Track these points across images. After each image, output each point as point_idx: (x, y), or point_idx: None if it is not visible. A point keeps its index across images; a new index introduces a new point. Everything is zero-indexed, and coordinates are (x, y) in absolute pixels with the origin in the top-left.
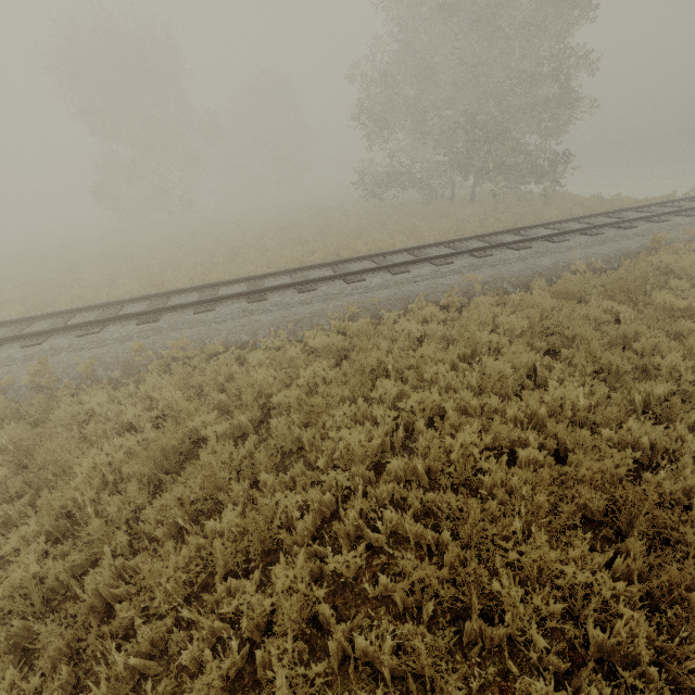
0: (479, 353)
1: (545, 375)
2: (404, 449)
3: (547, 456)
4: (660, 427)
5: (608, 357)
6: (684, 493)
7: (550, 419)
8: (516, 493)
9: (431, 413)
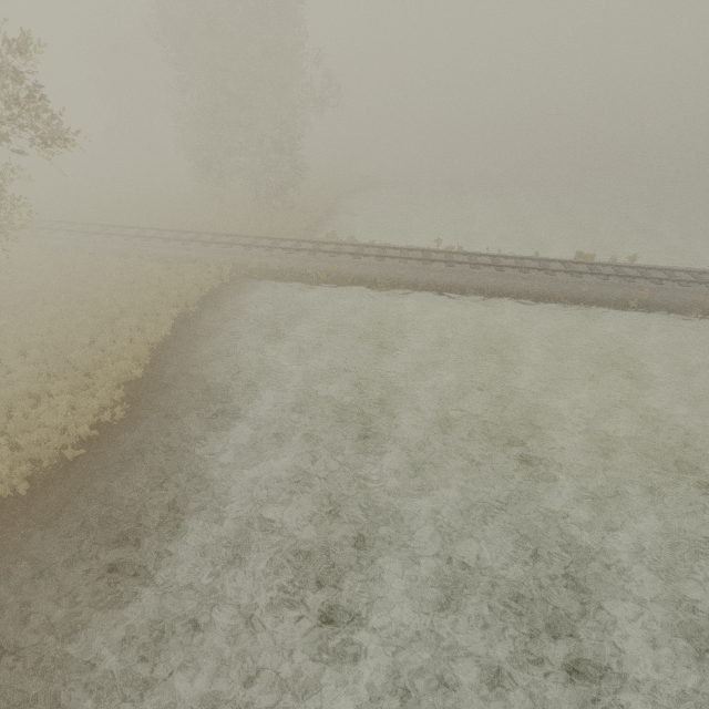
0: None
1: None
2: None
3: None
4: None
5: None
6: None
7: None
8: None
9: None
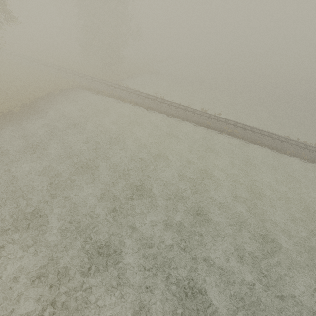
0: None
1: None
2: None
3: None
4: None
5: None
6: None
7: None
8: None
9: None
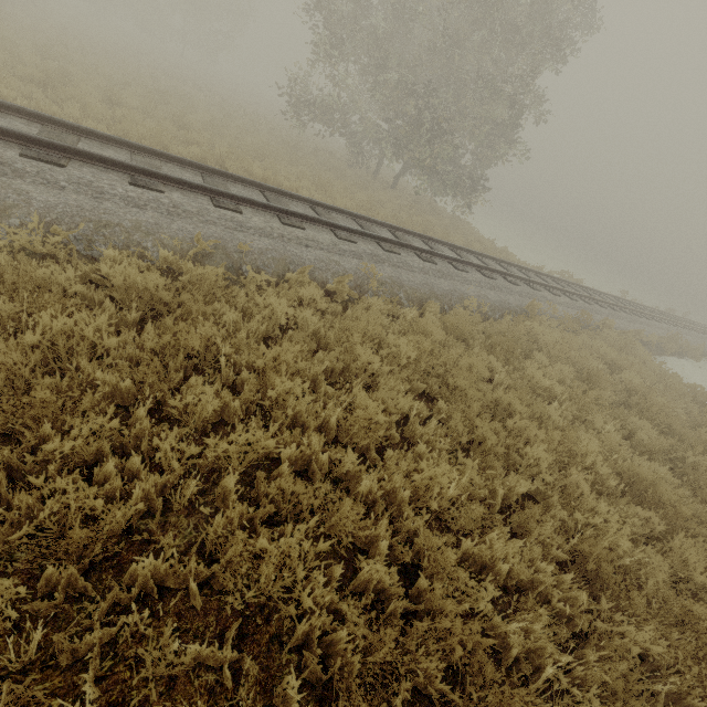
0: (351, 373)
1: (416, 430)
2: (189, 514)
3: (394, 573)
4: (518, 543)
5: (484, 429)
6: (526, 651)
7: (410, 507)
8: (337, 650)
9: (258, 456)
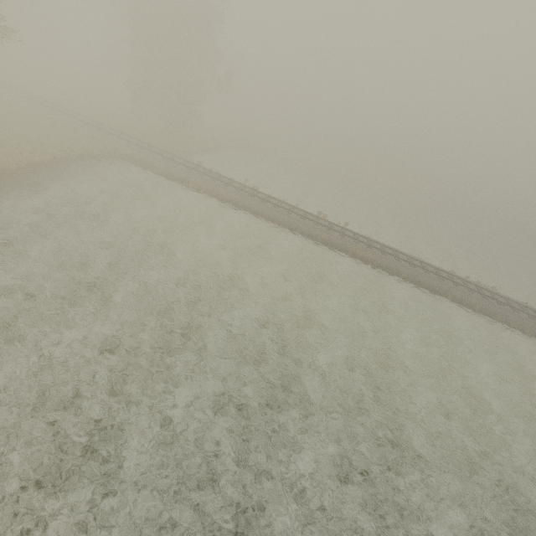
0: None
1: None
2: None
3: None
4: None
5: None
6: None
7: None
8: None
9: None
